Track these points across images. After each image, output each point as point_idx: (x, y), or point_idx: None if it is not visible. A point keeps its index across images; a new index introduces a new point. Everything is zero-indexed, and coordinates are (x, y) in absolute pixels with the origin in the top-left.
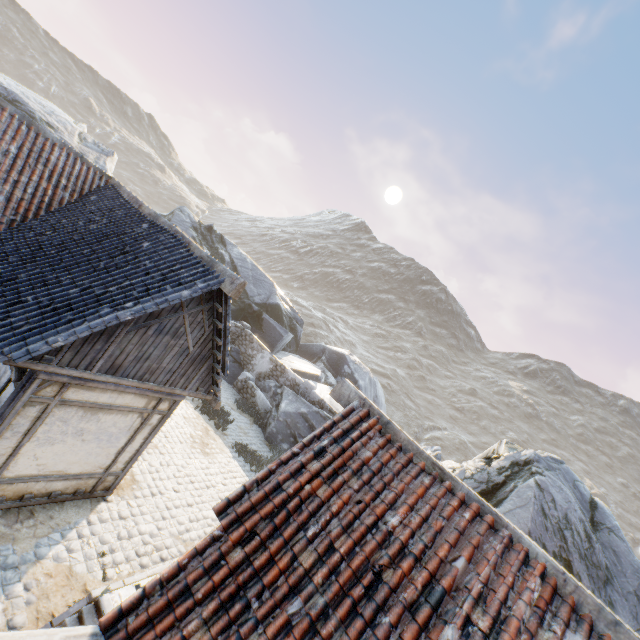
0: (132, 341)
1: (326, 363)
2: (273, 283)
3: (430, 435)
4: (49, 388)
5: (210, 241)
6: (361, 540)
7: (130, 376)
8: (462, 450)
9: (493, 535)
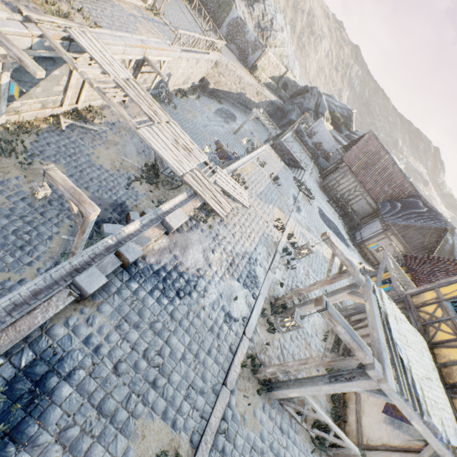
0: (411, 232)
1: None
2: None
3: None
4: (389, 233)
5: None
6: (455, 271)
7: (404, 240)
8: None
9: None
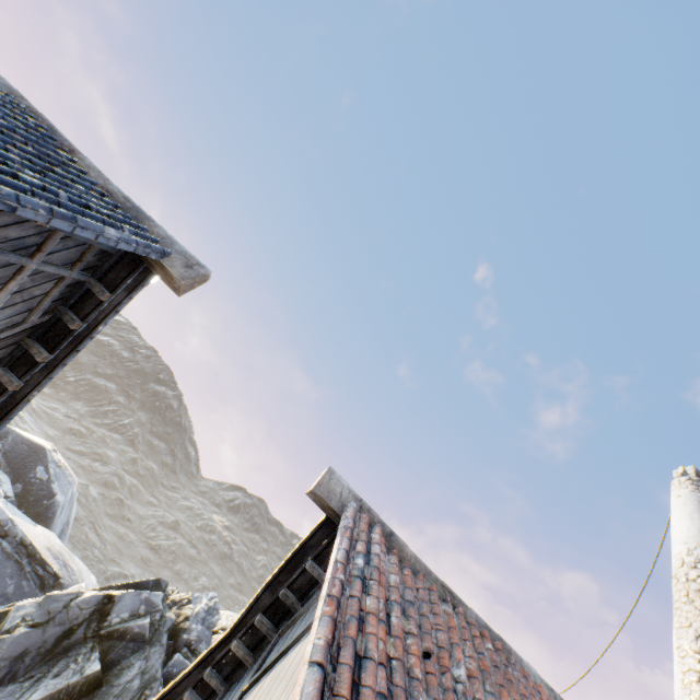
0: None
1: (2, 457)
2: None
3: None
4: None
5: None
6: None
7: None
8: None
9: (508, 665)
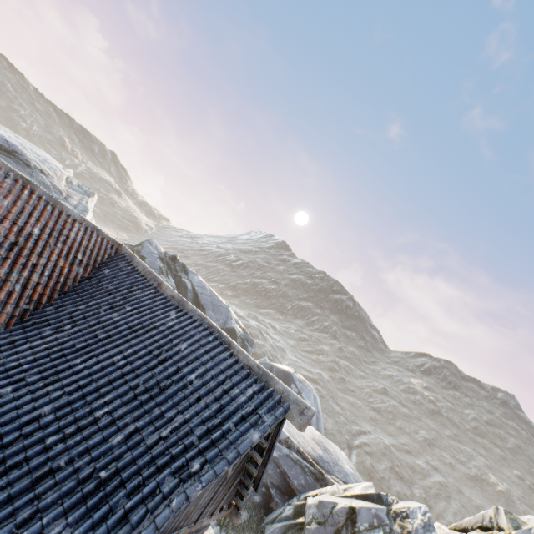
0: None
1: None
2: (228, 307)
3: (359, 441)
4: None
5: (174, 270)
6: None
7: (165, 533)
8: (388, 455)
9: None
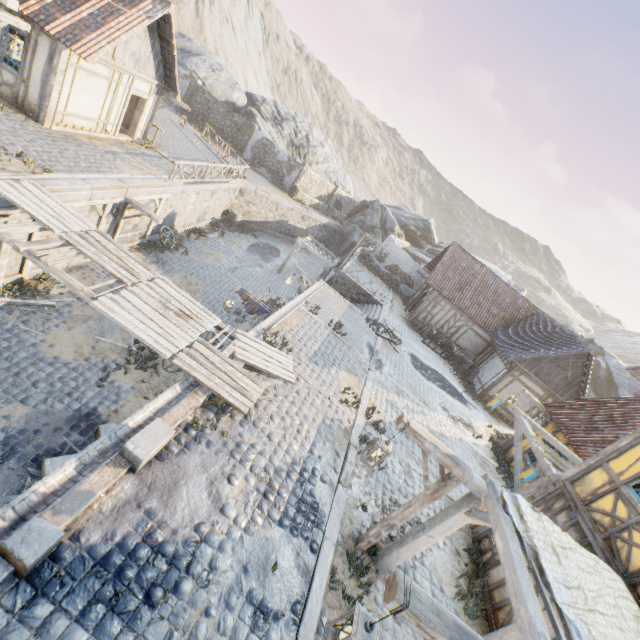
0: (546, 366)
1: None
2: None
3: None
4: (516, 372)
5: None
6: (624, 417)
7: (541, 380)
8: None
9: None
